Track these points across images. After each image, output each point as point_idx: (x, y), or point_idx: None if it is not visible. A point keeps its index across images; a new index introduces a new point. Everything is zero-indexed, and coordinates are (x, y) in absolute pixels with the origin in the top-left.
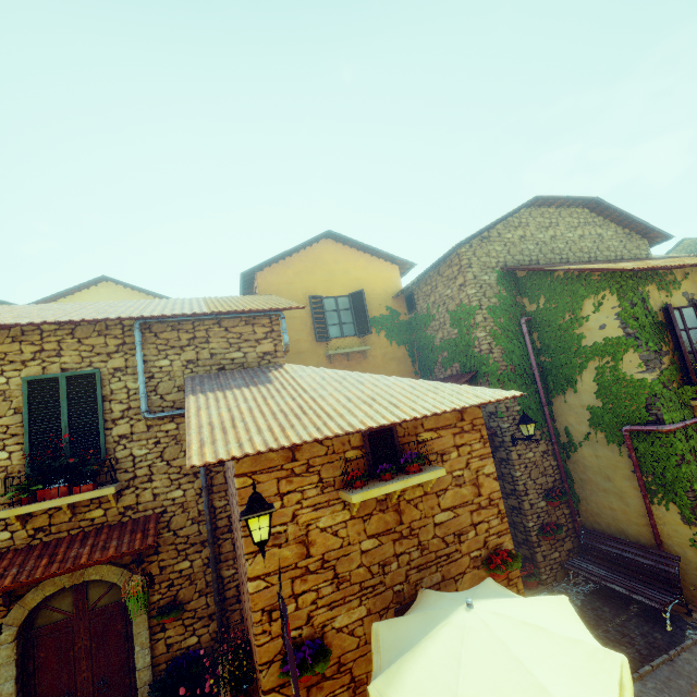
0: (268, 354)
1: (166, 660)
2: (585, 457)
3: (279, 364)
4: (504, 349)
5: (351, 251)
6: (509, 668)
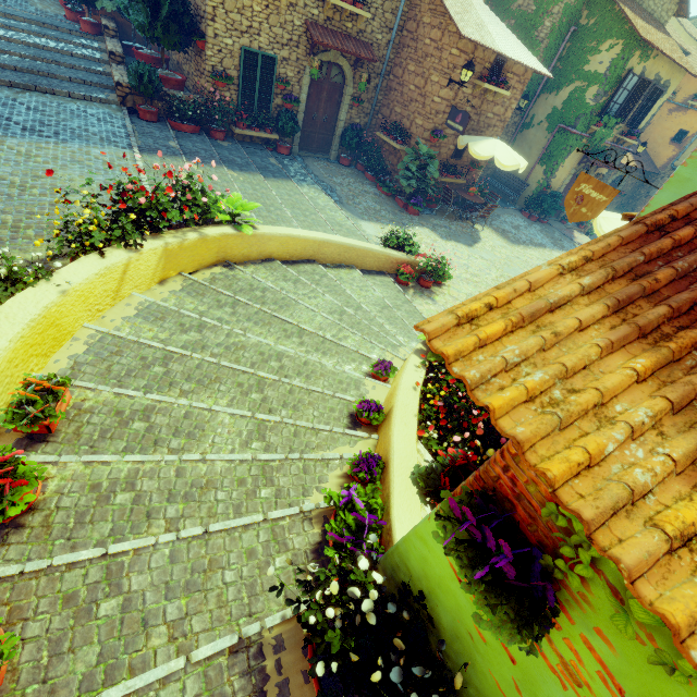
0: None
1: (348, 123)
2: (529, 135)
3: None
4: (549, 44)
5: None
6: (506, 152)
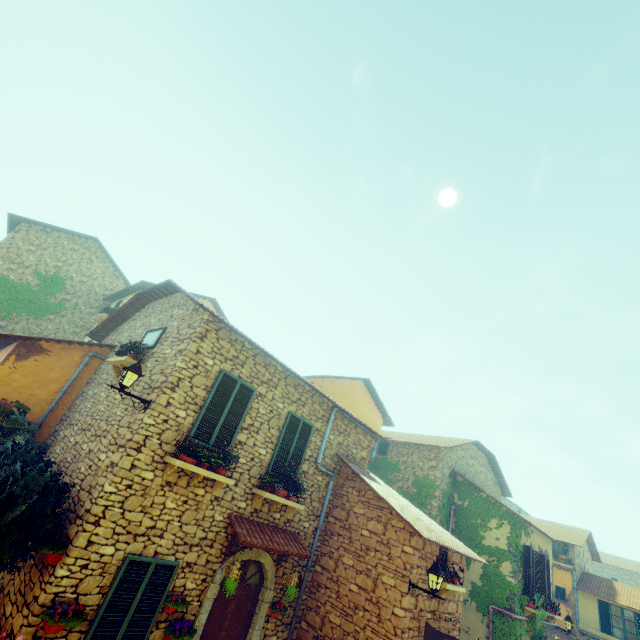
0: (364, 458)
1: None
2: None
3: (365, 467)
4: (441, 519)
5: (368, 395)
6: None
